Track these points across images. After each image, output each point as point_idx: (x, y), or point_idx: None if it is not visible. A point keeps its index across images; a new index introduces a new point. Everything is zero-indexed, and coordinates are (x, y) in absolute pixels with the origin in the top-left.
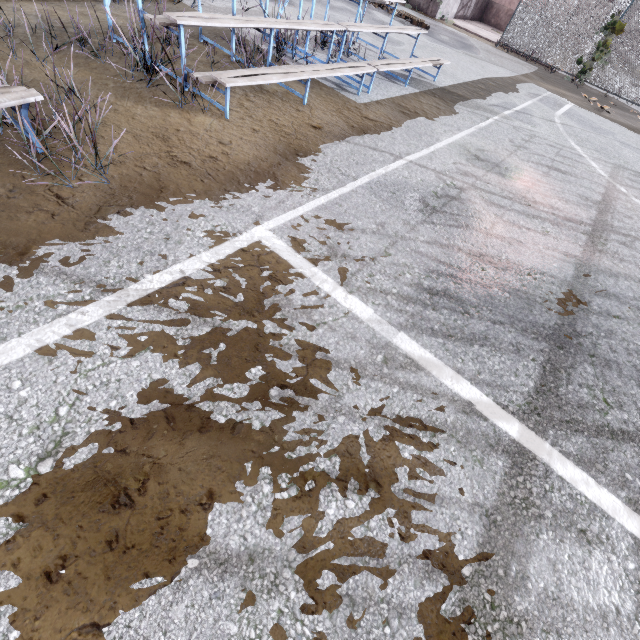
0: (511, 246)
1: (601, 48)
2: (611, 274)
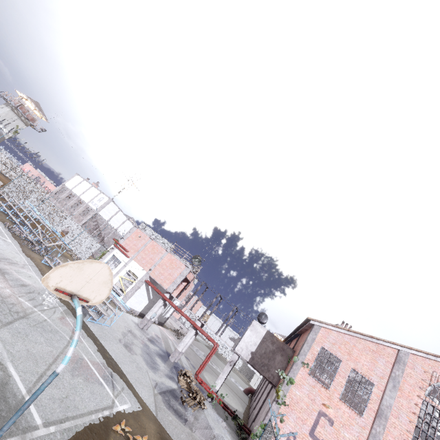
0: None
1: None
2: None
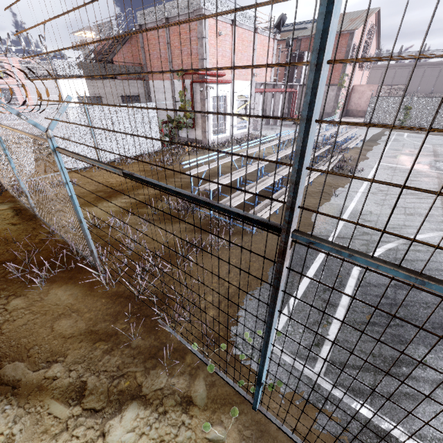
0: (418, 159)
1: (405, 115)
2: (442, 160)
